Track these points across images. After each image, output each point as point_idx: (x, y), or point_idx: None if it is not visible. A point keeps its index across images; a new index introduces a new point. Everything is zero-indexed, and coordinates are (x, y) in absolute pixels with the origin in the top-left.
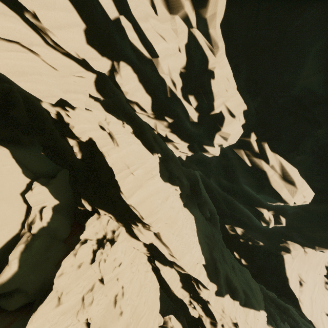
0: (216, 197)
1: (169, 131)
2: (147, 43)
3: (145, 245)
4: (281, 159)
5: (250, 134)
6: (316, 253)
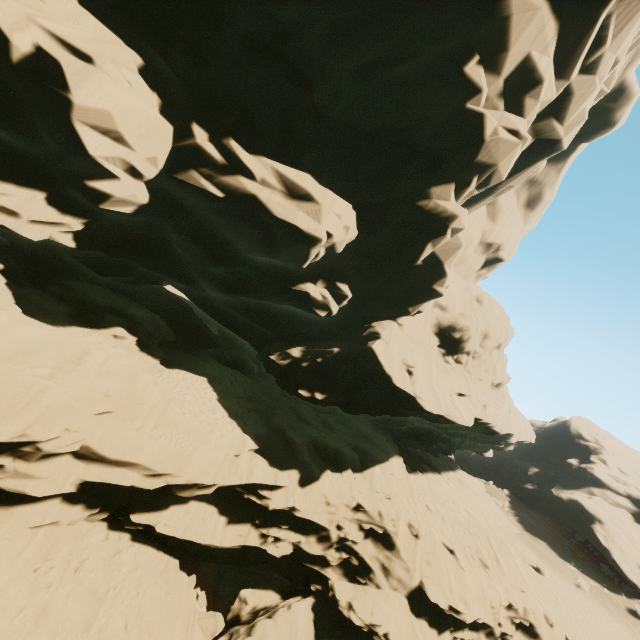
0: (237, 320)
1: None
2: None
3: (74, 499)
4: (274, 163)
5: (190, 128)
6: (416, 320)
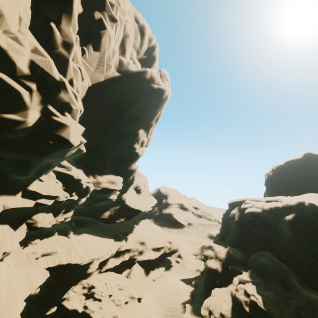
0: (80, 211)
1: (64, 215)
2: (49, 196)
3: (96, 269)
4: (106, 176)
5: (89, 177)
6: (130, 189)
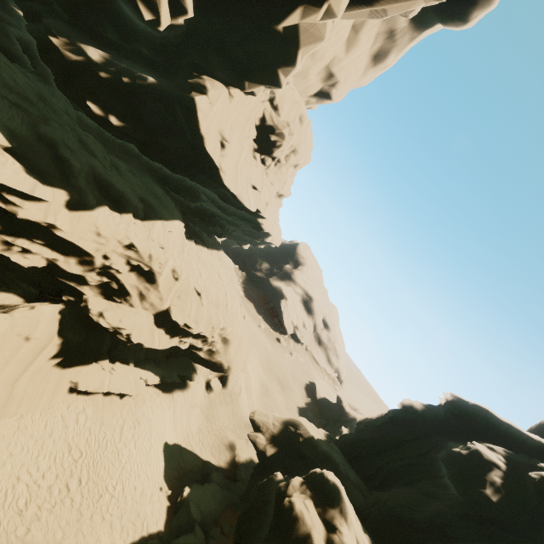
0: None
1: None
2: None
3: None
4: None
5: None
6: (246, 101)
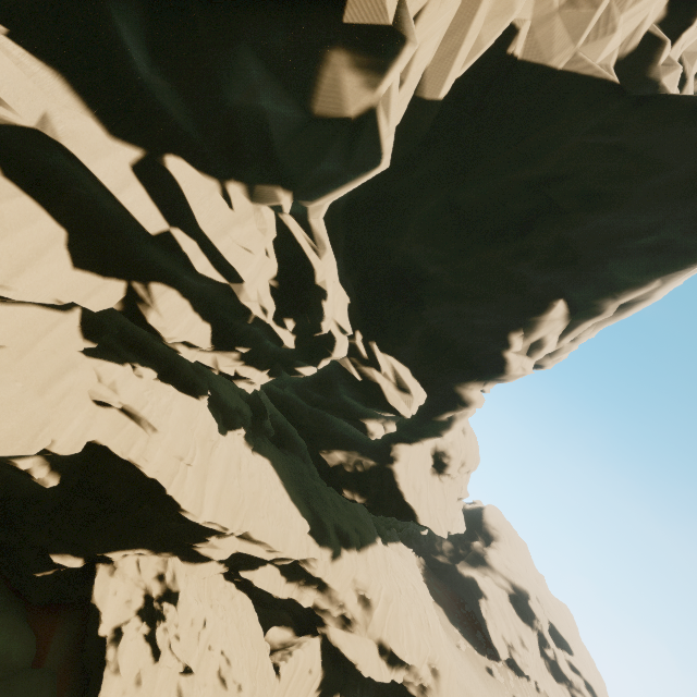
0: (293, 409)
1: (241, 364)
2: (220, 261)
3: (221, 560)
4: (393, 361)
5: (354, 333)
6: (424, 446)
